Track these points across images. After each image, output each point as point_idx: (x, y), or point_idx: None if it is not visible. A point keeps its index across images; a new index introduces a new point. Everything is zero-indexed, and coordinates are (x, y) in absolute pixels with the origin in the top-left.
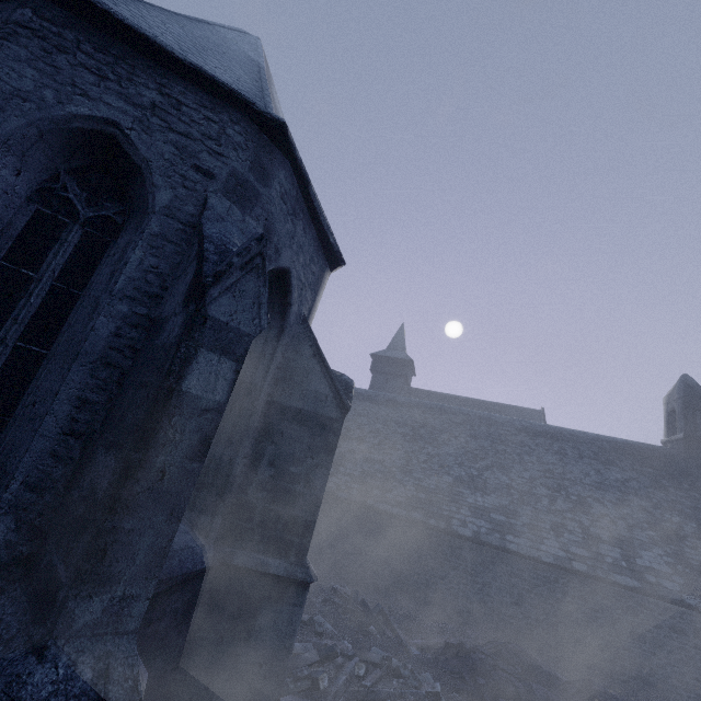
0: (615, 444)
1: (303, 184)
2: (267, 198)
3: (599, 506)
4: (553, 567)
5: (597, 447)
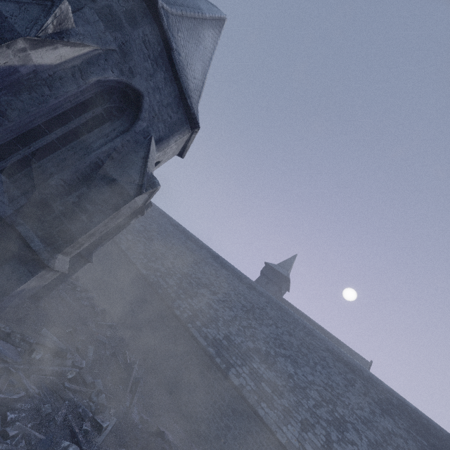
0: (404, 404)
1: (168, 48)
2: (129, 33)
3: (355, 435)
4: (283, 448)
5: (385, 397)
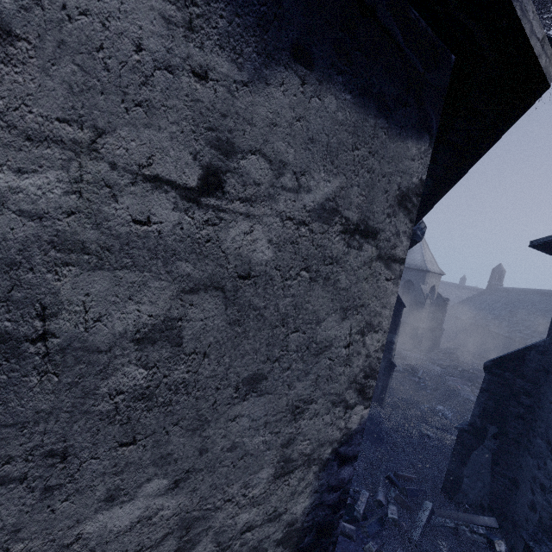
0: None
1: (405, 267)
2: None
3: None
4: None
5: None
